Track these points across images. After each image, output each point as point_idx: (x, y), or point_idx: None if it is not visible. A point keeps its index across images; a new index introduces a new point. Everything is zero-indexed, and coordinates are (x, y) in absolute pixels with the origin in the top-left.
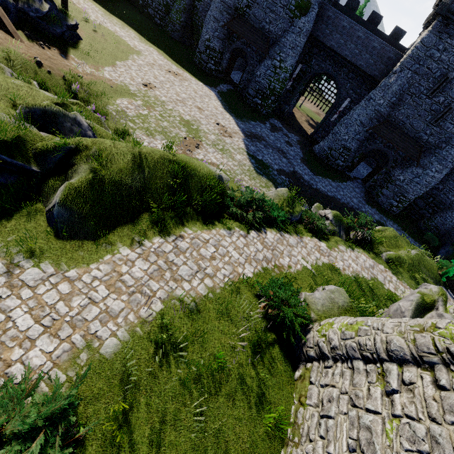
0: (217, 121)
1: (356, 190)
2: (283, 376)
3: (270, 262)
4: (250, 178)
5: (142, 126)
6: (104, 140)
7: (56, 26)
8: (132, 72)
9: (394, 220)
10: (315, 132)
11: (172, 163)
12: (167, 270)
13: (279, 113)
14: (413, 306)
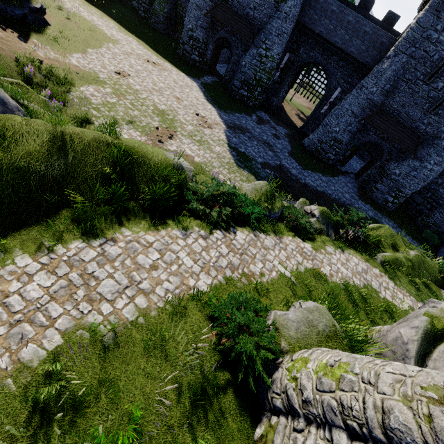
0: (197, 112)
1: (348, 185)
2: (235, 439)
3: (237, 270)
4: (229, 171)
5: (107, 114)
6: (13, 116)
7: (15, 7)
8: (104, 60)
9: (390, 217)
10: (305, 125)
11: (110, 147)
12: (80, 286)
13: (267, 106)
14: (419, 336)
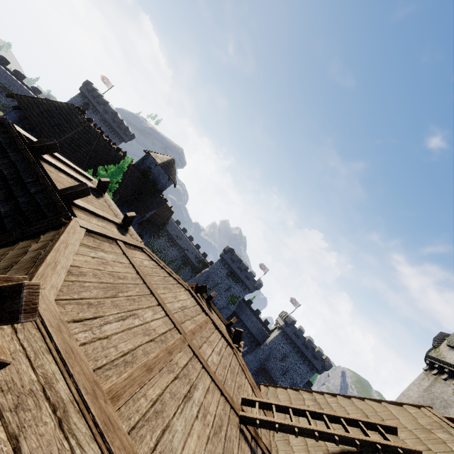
0: None
1: None
2: None
3: None
4: None
5: None
6: None
7: None
8: None
9: None
10: None
11: None
12: None
13: None
14: None
